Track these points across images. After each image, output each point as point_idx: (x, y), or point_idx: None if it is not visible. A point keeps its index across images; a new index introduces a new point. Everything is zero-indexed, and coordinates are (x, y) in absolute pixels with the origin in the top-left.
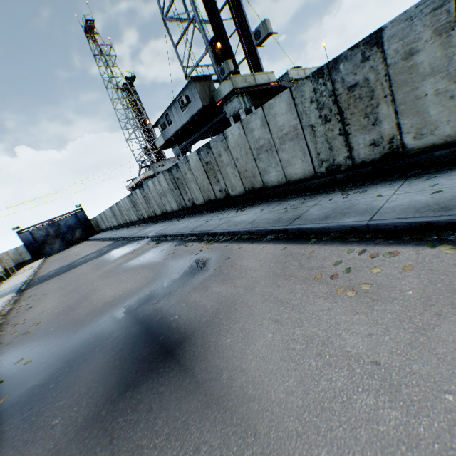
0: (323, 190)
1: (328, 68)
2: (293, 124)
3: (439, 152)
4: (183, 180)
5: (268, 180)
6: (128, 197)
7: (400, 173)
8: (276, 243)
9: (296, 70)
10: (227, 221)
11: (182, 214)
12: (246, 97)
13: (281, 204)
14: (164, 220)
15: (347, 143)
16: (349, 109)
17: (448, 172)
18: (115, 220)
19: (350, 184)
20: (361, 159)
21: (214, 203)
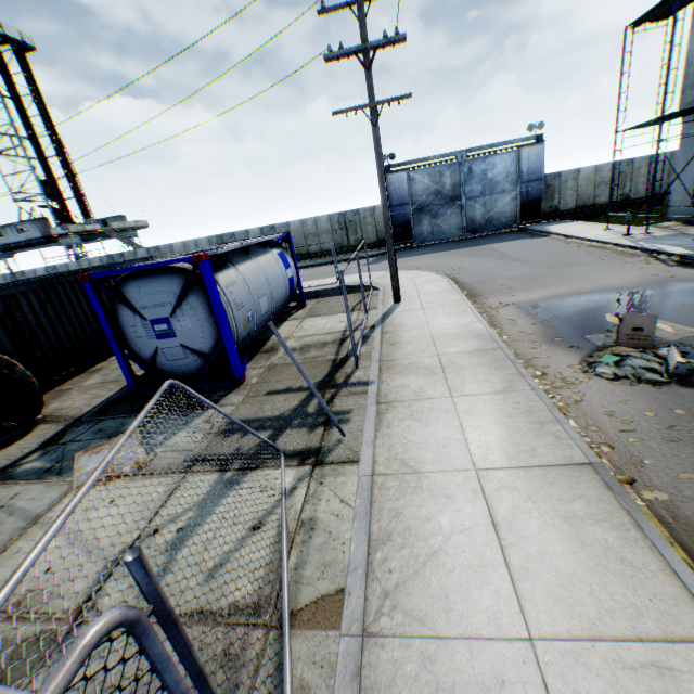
0: None
1: (112, 255)
2: None
3: None
4: None
5: None
6: None
7: None
8: None
9: (119, 223)
10: None
11: None
12: (79, 237)
13: None
14: None
15: None
16: None
17: None
18: None
19: None
20: None
21: None
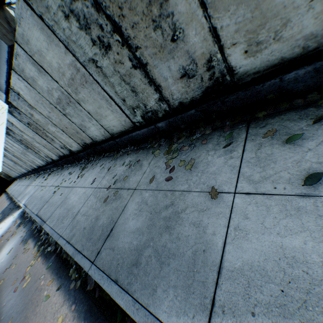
0: (149, 143)
1: None
2: (69, 62)
3: (294, 73)
4: (26, 141)
5: (93, 135)
6: (5, 157)
7: (235, 114)
8: (77, 312)
9: None
10: (63, 202)
11: (51, 168)
12: None
13: (110, 170)
14: (43, 172)
15: (150, 79)
16: (125, 17)
17: (320, 115)
18: (15, 172)
19: (177, 134)
20: (178, 99)
21: (65, 158)
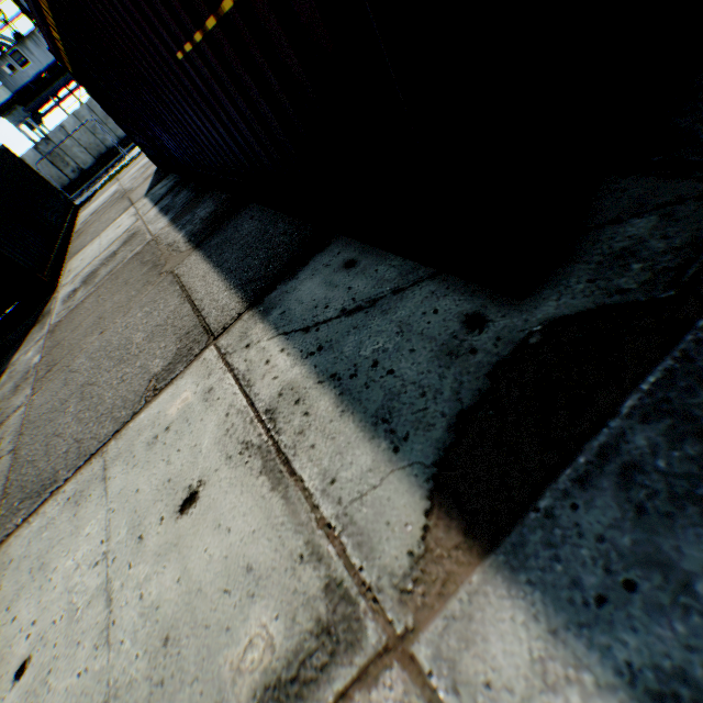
0: None
1: None
2: None
3: None
4: None
5: None
6: None
7: None
8: None
9: None
10: None
11: None
12: None
13: None
14: (110, 163)
15: None
16: None
17: None
18: None
19: None
20: None
21: None
